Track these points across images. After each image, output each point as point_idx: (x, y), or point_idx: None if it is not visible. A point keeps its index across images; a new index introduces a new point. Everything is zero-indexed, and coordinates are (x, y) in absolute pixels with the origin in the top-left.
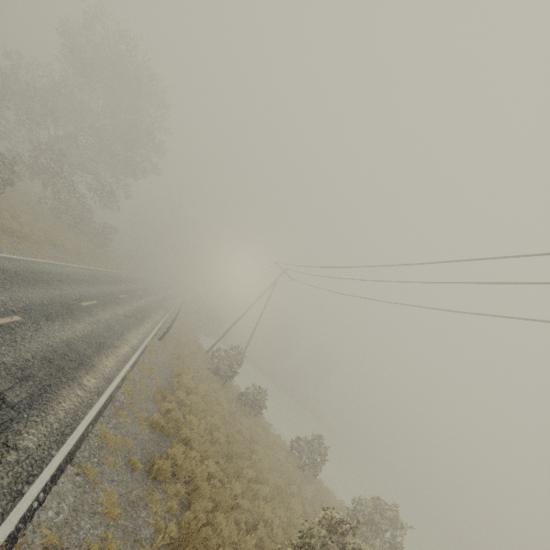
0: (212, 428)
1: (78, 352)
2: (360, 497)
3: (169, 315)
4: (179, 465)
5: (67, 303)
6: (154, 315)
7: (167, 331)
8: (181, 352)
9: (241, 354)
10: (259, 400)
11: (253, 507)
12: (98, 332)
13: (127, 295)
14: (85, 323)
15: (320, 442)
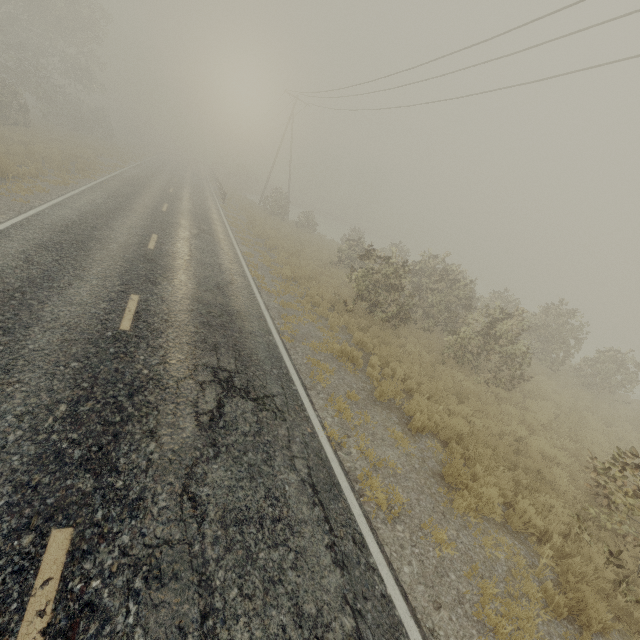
0: (286, 236)
1: (201, 214)
2: (385, 249)
3: (212, 185)
4: (277, 244)
5: (166, 193)
6: (204, 188)
7: (225, 195)
8: (243, 207)
9: (287, 195)
10: (312, 222)
11: (318, 255)
12: (195, 204)
13: (176, 178)
14: (185, 201)
15: (360, 233)
